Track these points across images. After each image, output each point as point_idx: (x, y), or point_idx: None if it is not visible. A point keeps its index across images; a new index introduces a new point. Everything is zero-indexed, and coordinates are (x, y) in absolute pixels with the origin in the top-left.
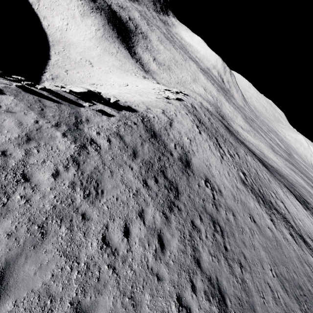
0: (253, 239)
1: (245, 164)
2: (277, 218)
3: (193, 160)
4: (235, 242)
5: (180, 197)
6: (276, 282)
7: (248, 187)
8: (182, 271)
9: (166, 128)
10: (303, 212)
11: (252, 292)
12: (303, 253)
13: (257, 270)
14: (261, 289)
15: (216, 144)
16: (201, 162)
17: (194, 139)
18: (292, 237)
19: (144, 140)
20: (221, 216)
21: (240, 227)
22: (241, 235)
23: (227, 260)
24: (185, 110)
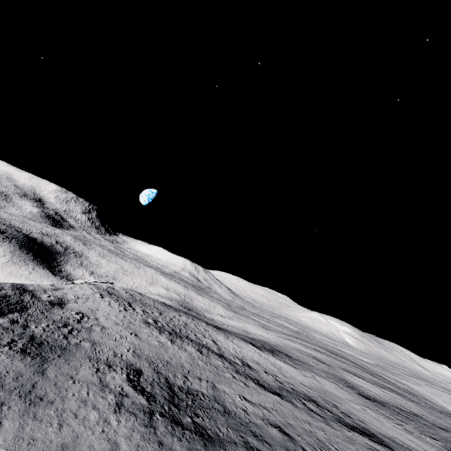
0: (121, 339)
1: (169, 318)
2: (184, 342)
3: (71, 304)
4: (88, 334)
5: (30, 311)
6: (128, 353)
7: (153, 325)
8: (0, 327)
9: (45, 290)
10: (253, 350)
11: (83, 348)
12: (207, 358)
13: (106, 346)
14: (100, 350)
15: (124, 304)
16: (82, 306)
17: (87, 298)
18: (198, 351)
19: (5, 289)
20: (82, 325)
21: (107, 333)
22: (102, 334)
23: (65, 336)
24: (92, 288)
